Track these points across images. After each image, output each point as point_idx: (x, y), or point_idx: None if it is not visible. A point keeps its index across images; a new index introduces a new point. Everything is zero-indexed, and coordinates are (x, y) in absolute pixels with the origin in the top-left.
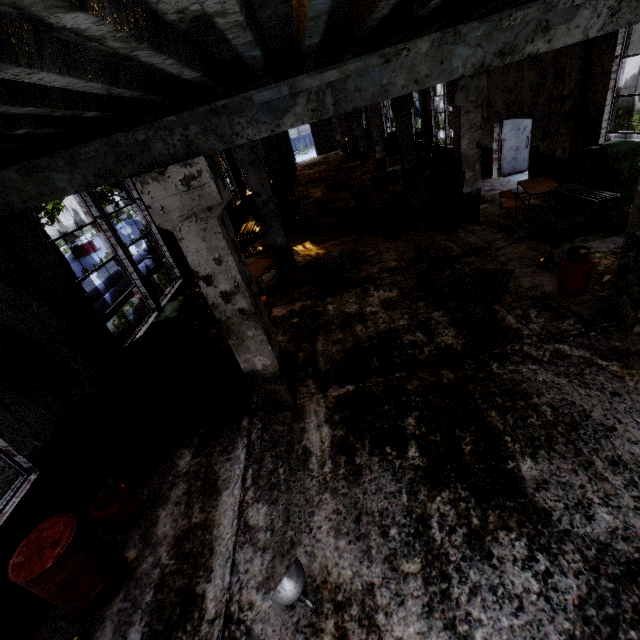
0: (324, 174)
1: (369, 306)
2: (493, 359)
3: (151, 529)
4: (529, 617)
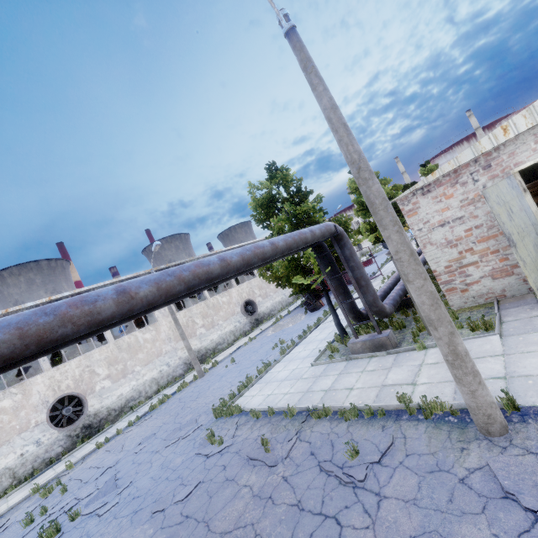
0: (536, 192)
1: None
2: None
3: None
4: None
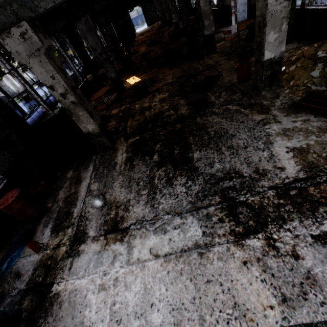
0: (149, 37)
1: (154, 102)
2: (199, 116)
3: (56, 197)
4: (179, 199)
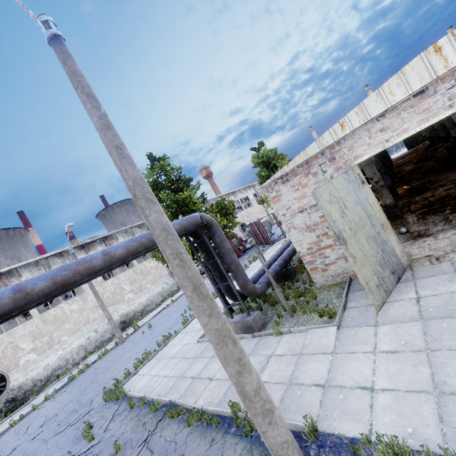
0: (413, 158)
1: (437, 192)
2: None
3: None
4: None
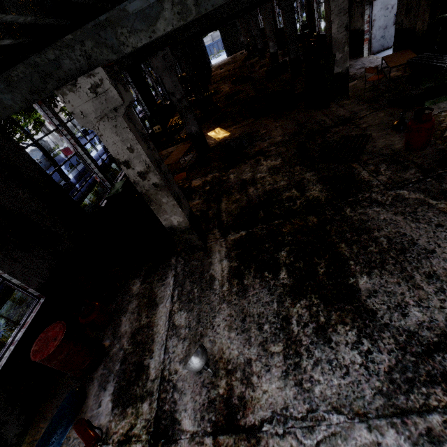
0: (232, 72)
1: (259, 173)
2: (347, 205)
3: (117, 328)
4: (352, 379)
